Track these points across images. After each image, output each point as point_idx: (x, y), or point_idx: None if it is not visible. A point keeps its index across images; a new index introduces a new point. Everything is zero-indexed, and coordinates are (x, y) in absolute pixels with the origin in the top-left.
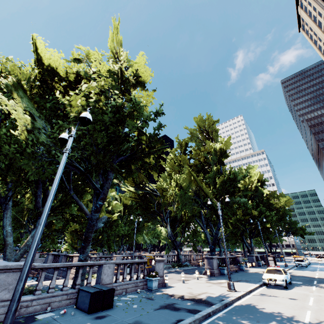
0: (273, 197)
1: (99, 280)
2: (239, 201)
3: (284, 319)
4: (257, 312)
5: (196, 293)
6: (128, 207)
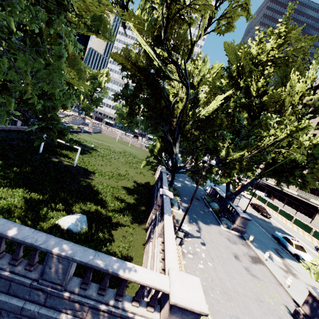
0: None
1: None
2: None
3: None
4: None
5: None
6: None
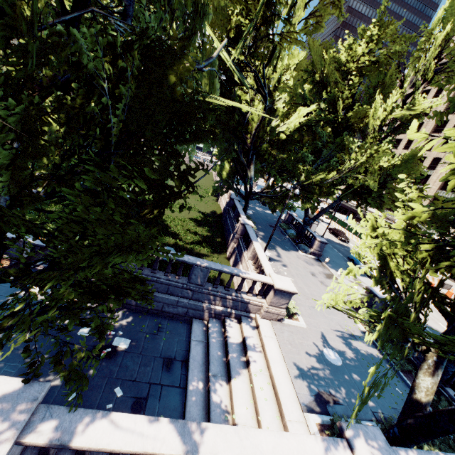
0: None
1: None
2: None
3: None
4: None
5: None
6: None
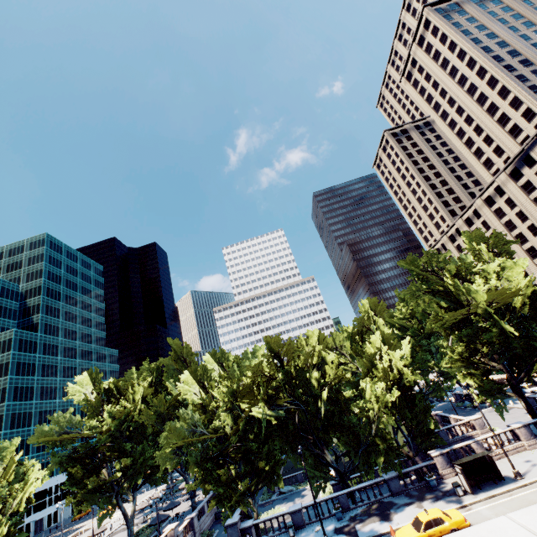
0: None
1: None
2: None
3: None
4: None
5: None
6: None
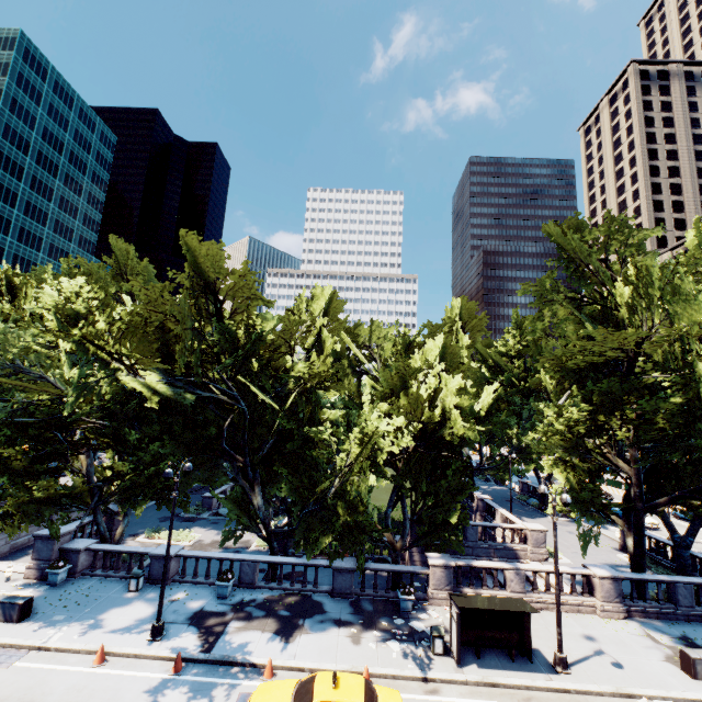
0: None
1: (695, 567)
2: None
3: None
4: None
5: None
6: None
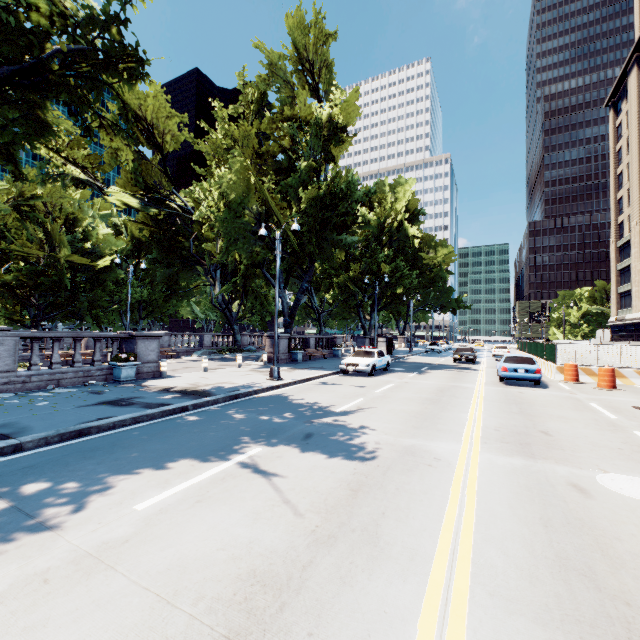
0: (429, 247)
1: None
2: (344, 241)
3: (310, 409)
4: (278, 403)
5: (204, 384)
6: (147, 248)
